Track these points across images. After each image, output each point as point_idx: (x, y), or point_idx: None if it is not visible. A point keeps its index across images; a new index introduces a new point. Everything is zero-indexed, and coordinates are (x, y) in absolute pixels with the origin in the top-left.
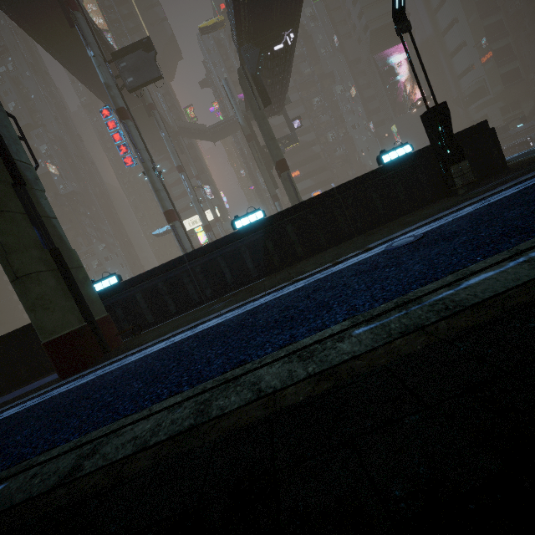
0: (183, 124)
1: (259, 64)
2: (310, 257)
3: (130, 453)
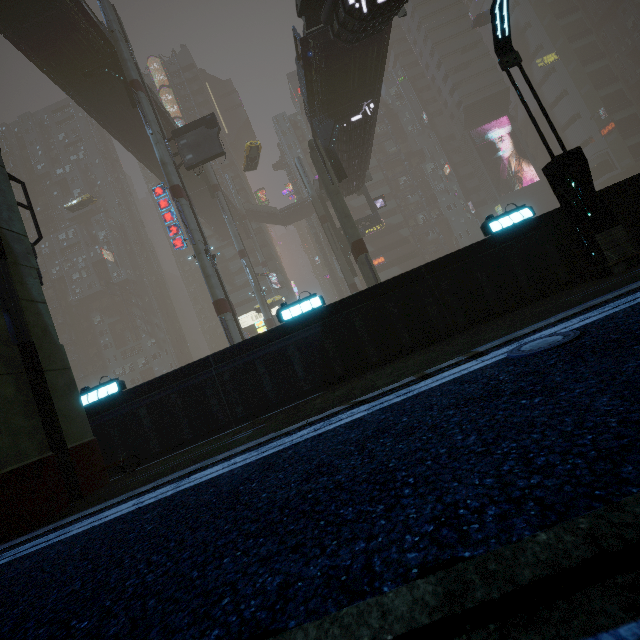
0: (251, 207)
1: (333, 136)
2: (388, 364)
3: None
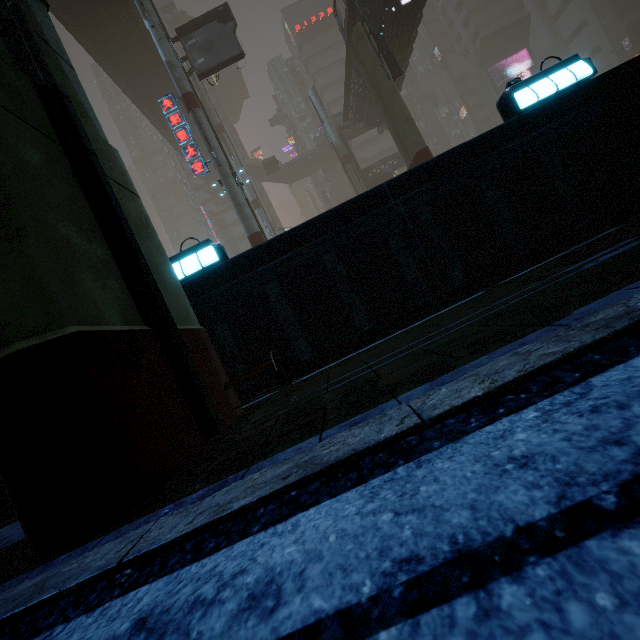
0: (253, 162)
1: (382, 22)
2: None
3: None
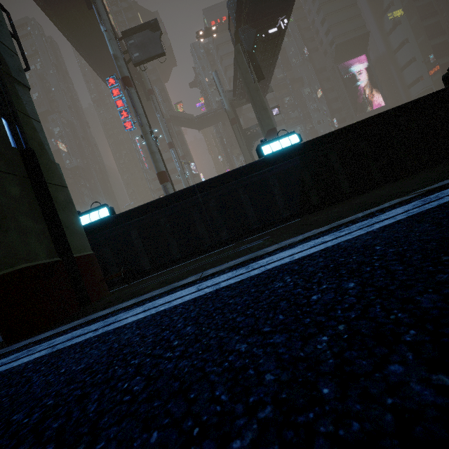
0: (174, 113)
1: (255, 44)
2: (359, 195)
3: None
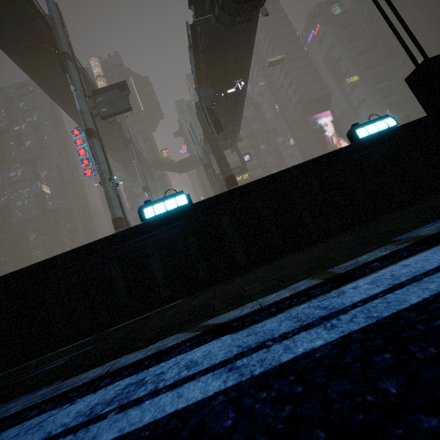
0: (156, 159)
1: (214, 101)
2: (257, 267)
3: None
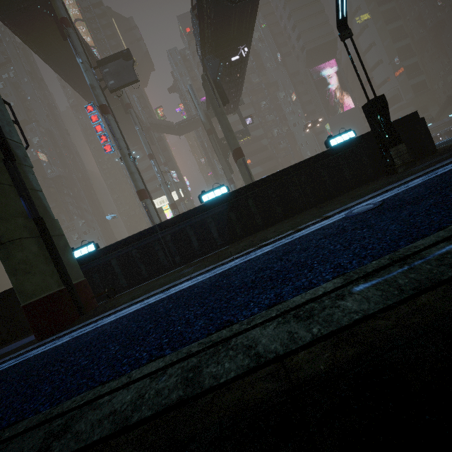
0: (154, 121)
1: (219, 71)
2: (269, 227)
3: (108, 433)
